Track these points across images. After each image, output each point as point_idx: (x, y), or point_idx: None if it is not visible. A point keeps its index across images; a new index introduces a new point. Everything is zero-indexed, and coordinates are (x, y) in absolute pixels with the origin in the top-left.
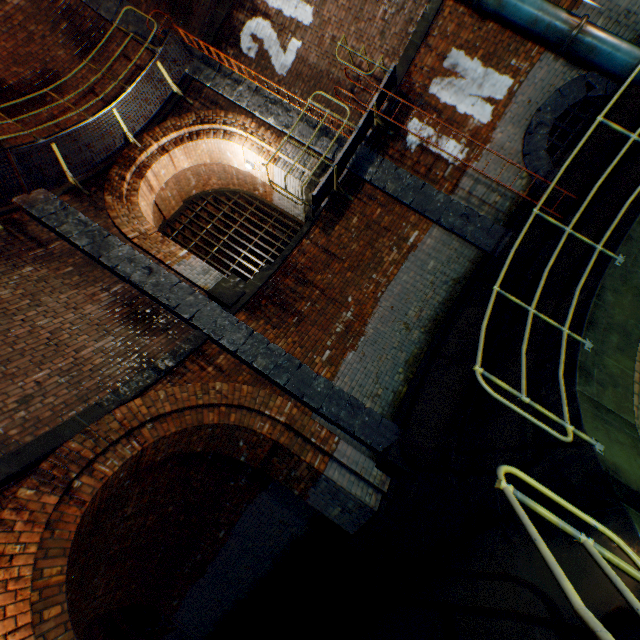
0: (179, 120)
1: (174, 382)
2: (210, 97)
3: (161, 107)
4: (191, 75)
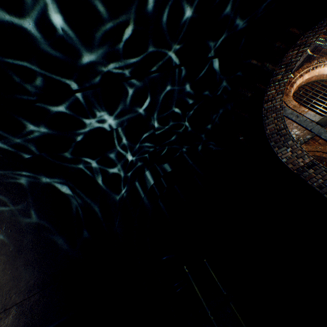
0: (309, 64)
1: (305, 145)
2: (324, 52)
3: (302, 61)
4: (317, 46)
